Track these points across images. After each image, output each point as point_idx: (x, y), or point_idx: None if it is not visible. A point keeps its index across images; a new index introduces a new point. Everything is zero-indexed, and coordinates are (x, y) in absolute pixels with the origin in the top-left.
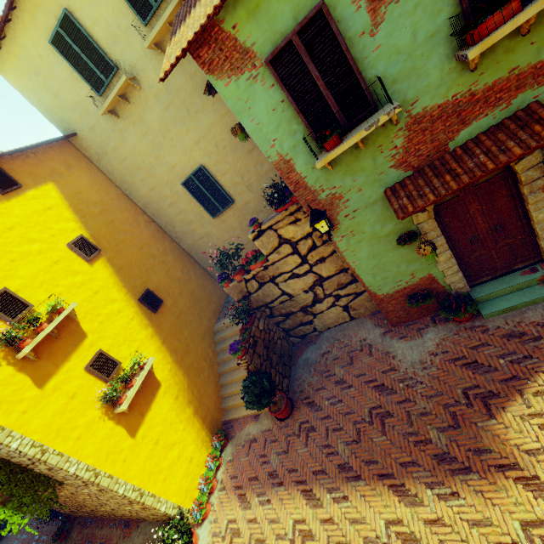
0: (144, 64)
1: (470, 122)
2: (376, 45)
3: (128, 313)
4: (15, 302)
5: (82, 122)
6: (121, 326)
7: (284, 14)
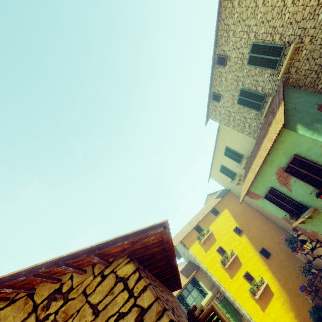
0: (242, 171)
1: None
2: (294, 194)
3: (255, 257)
4: (222, 250)
5: (231, 186)
6: (253, 263)
7: (263, 188)
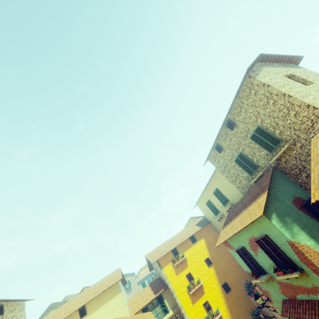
0: (225, 212)
1: (298, 293)
2: (259, 259)
3: (217, 289)
4: (191, 276)
5: (212, 219)
6: (214, 294)
7: (237, 244)
